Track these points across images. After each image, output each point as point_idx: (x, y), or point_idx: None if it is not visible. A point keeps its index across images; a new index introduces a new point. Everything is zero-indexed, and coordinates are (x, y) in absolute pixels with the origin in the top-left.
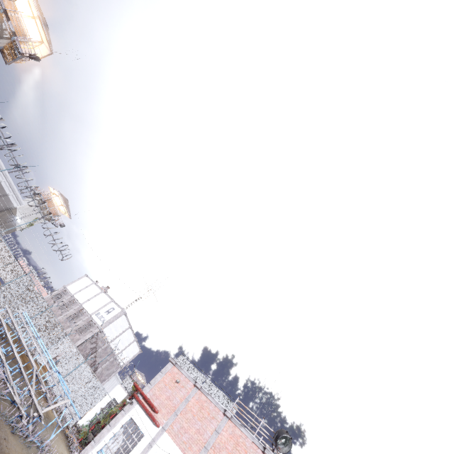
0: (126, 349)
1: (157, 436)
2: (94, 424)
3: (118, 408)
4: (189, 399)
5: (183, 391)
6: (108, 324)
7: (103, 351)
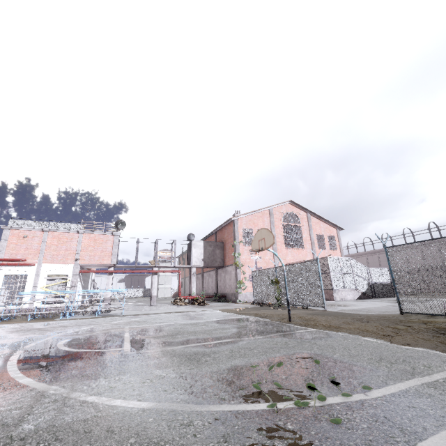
0: None
1: (39, 269)
2: None
3: None
4: (45, 240)
5: (36, 239)
6: None
7: None
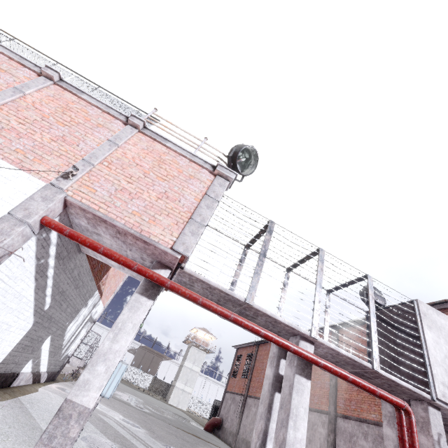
0: None
1: None
2: None
3: None
4: (24, 89)
5: (3, 76)
6: None
7: None
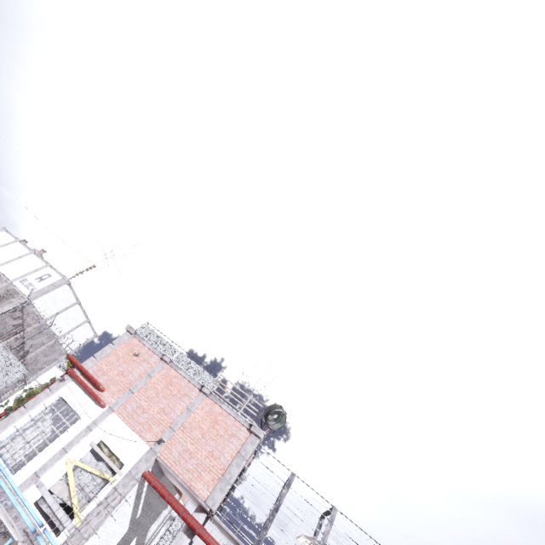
0: (74, 331)
1: (101, 418)
2: (6, 410)
3: (42, 388)
4: (152, 374)
5: (144, 365)
6: (40, 294)
7: (36, 331)
